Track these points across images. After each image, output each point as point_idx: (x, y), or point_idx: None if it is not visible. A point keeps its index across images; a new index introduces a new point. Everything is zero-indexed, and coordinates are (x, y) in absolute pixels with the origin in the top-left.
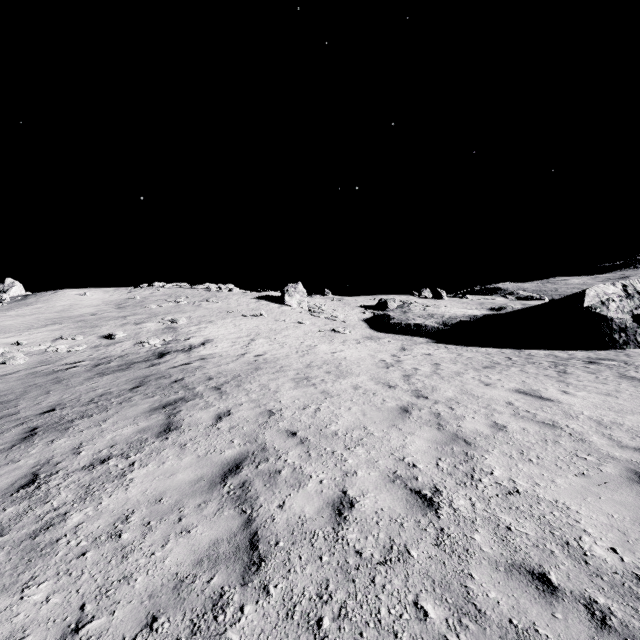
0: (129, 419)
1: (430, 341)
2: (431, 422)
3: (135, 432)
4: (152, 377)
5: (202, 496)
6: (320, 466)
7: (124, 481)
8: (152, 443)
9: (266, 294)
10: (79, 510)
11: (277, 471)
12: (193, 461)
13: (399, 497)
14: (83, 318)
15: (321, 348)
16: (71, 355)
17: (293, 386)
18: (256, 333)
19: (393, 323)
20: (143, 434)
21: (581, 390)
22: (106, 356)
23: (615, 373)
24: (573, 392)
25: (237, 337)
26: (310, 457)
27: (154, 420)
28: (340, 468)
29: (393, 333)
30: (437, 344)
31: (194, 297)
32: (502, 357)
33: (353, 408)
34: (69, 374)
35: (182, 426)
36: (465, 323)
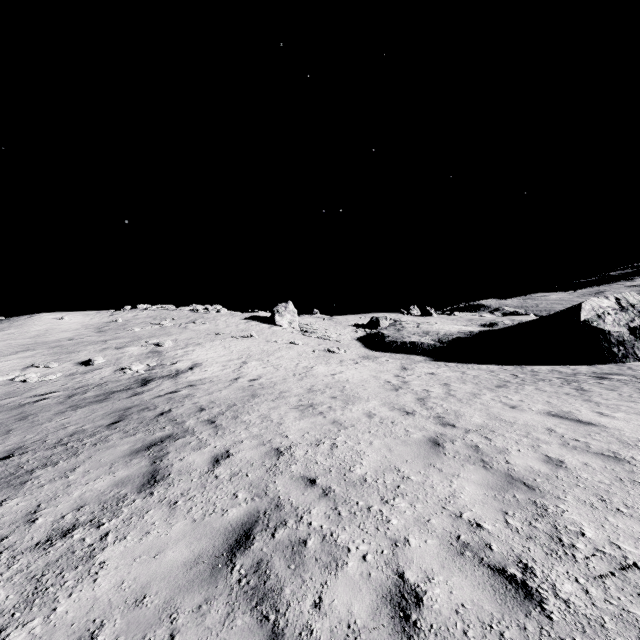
0: (104, 466)
1: (428, 359)
2: (472, 458)
3: (111, 485)
4: (134, 409)
5: (202, 590)
6: (357, 531)
7: (92, 566)
8: (132, 501)
9: (255, 314)
10: (21, 625)
11: (301, 541)
12: (187, 528)
13: (480, 582)
14: (59, 343)
15: (319, 370)
16: (42, 385)
17: (298, 416)
18: (247, 355)
19: (388, 341)
20: (121, 488)
21: (616, 410)
22: (82, 385)
23: (635, 389)
24: (610, 413)
25: (227, 360)
26: (340, 517)
27: (135, 467)
28: (384, 534)
29: (389, 352)
30: (436, 362)
31: (180, 319)
32: (508, 374)
33: (375, 442)
34: (37, 408)
35: (171, 474)
36: (462, 340)
